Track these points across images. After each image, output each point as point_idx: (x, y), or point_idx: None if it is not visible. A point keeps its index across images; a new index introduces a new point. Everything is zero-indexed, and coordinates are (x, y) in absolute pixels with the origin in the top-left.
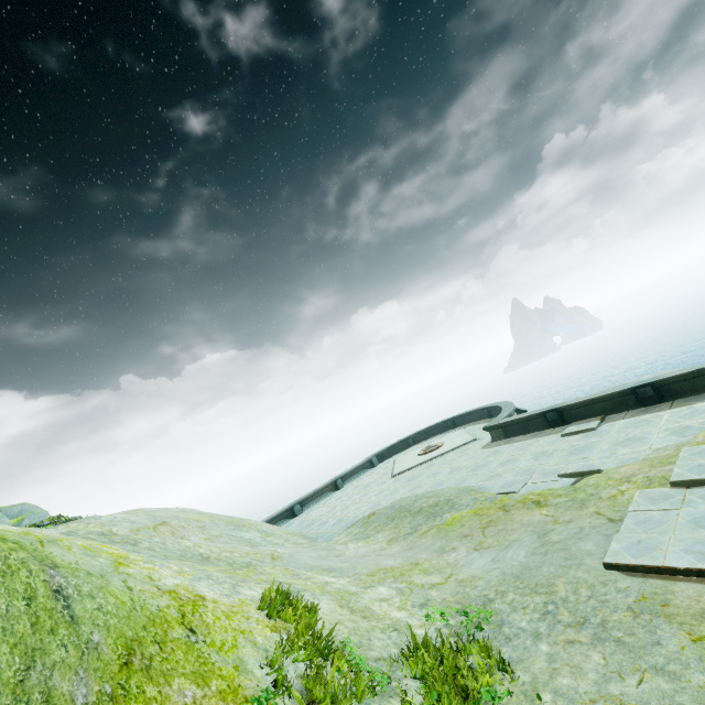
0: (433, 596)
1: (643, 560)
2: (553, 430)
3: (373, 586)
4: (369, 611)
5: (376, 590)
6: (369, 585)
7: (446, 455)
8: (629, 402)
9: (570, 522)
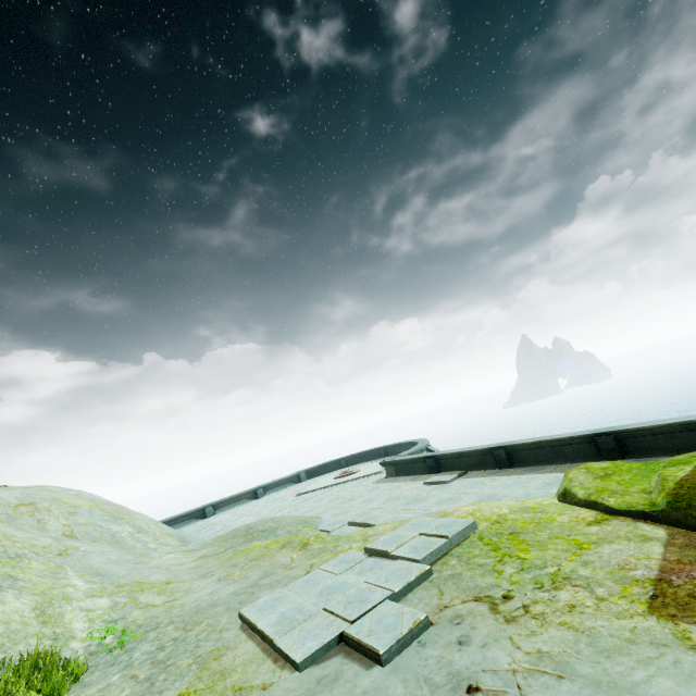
0: (131, 615)
1: (255, 615)
2: (428, 476)
3: (102, 596)
4: (57, 618)
5: (96, 600)
6: (101, 594)
7: (348, 483)
8: (489, 461)
9: (290, 569)
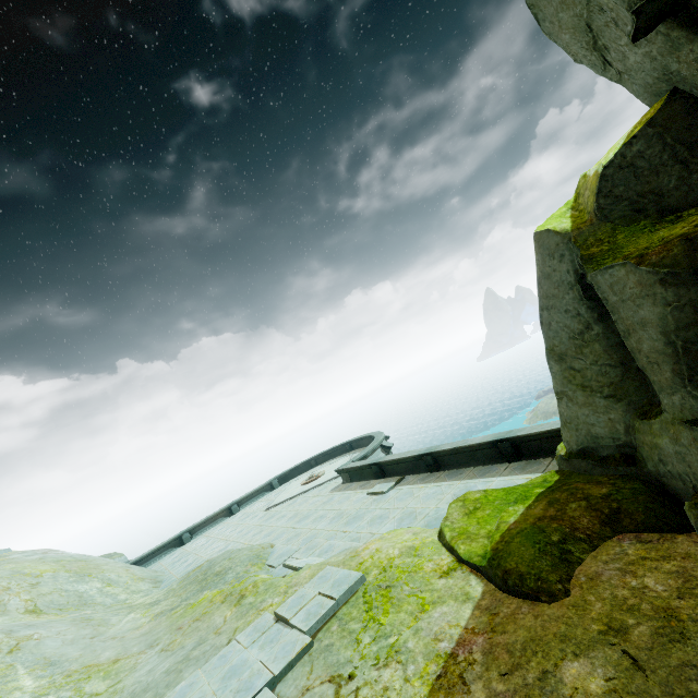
0: None
1: None
2: (375, 482)
3: (48, 694)
4: None
5: None
6: (48, 692)
7: (311, 491)
8: (421, 466)
9: (219, 635)
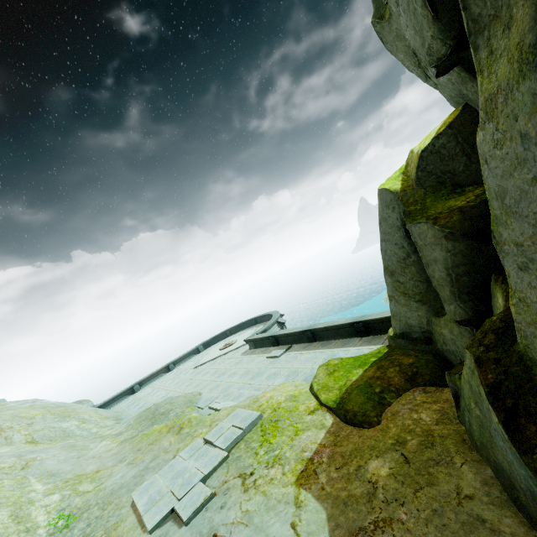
0: (74, 502)
1: (138, 497)
2: (272, 349)
3: (54, 493)
4: (27, 517)
5: (51, 497)
6: (54, 492)
7: (227, 354)
8: (304, 338)
9: (167, 453)
